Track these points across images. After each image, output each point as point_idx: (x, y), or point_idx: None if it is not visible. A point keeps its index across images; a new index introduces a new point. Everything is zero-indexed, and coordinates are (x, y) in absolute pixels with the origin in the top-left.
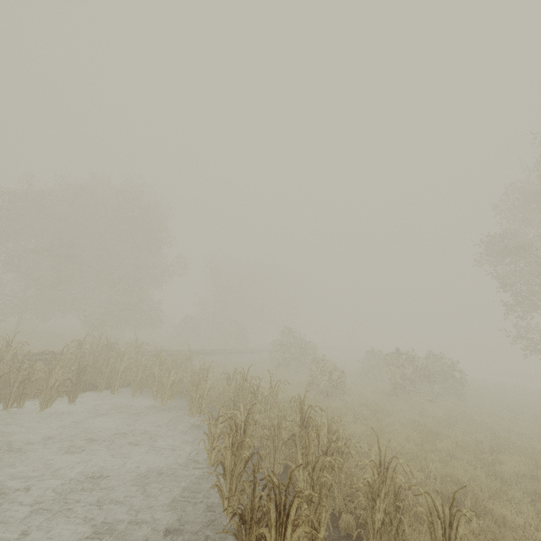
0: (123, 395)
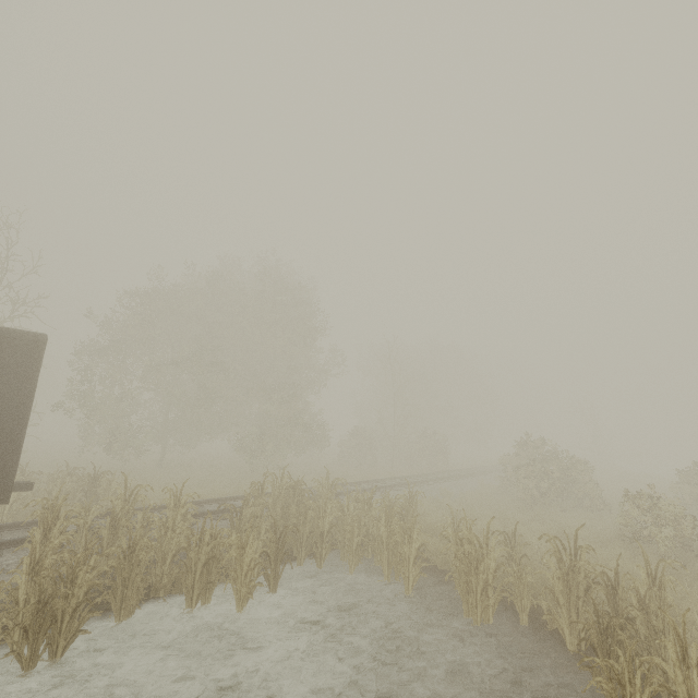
0: (333, 568)
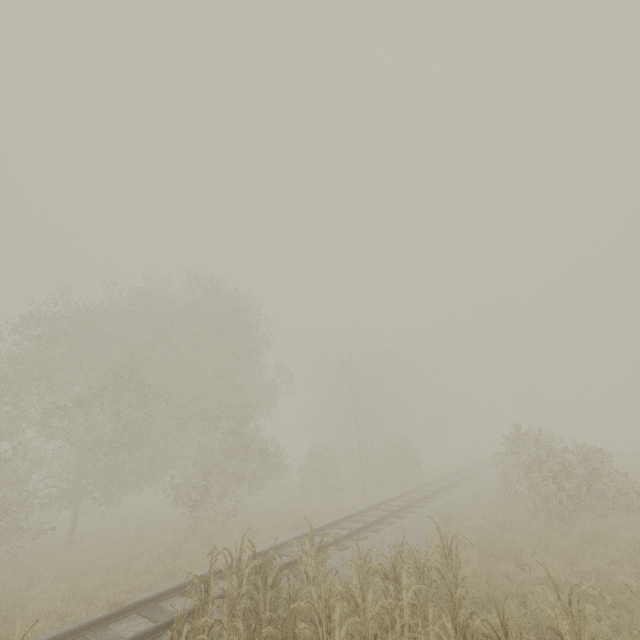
0: None
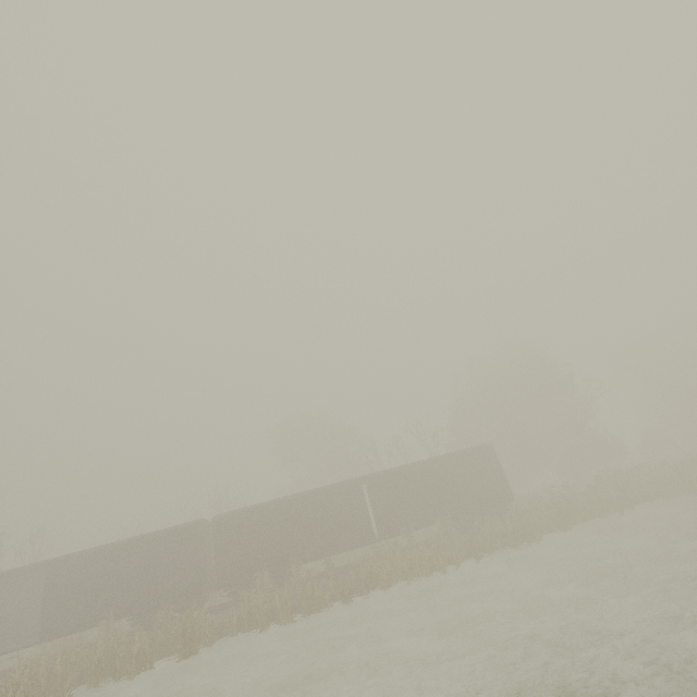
0: (660, 501)
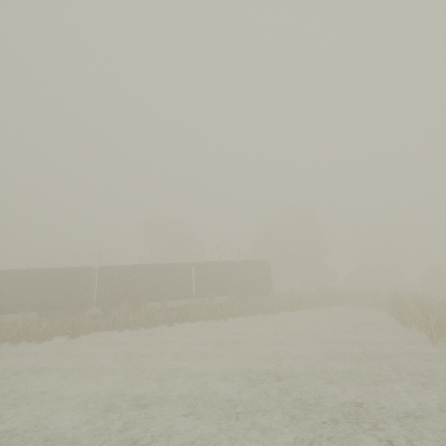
0: (343, 306)
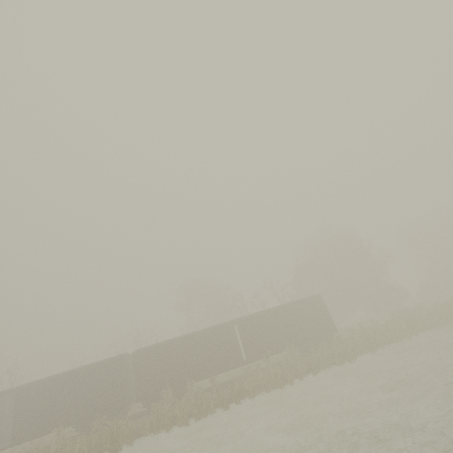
0: (436, 329)
